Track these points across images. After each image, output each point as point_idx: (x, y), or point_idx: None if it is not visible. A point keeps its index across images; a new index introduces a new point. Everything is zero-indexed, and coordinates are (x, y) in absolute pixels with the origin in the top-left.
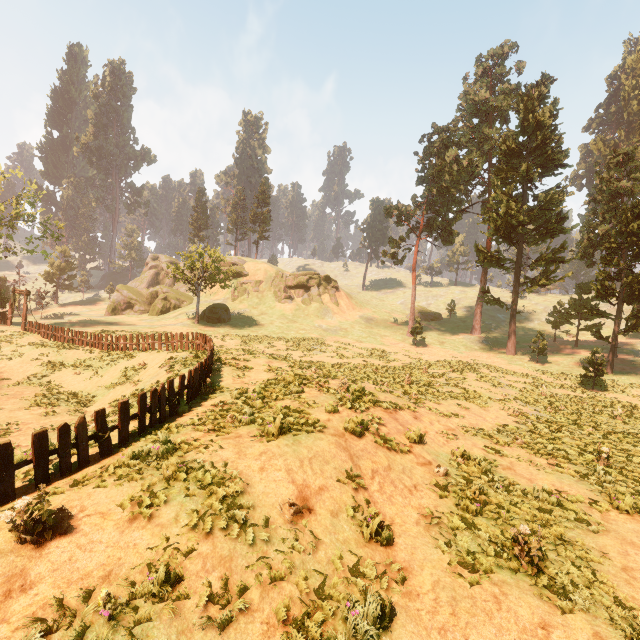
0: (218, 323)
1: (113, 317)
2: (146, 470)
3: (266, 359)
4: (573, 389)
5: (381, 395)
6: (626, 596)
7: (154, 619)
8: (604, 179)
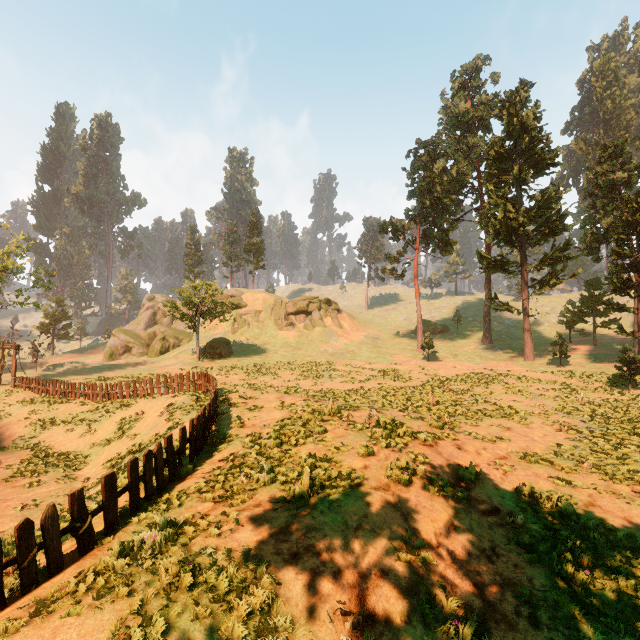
0: (220, 358)
1: (111, 363)
2: (137, 576)
3: (276, 394)
4: (609, 392)
5: (413, 424)
6: None
7: None
8: (598, 173)
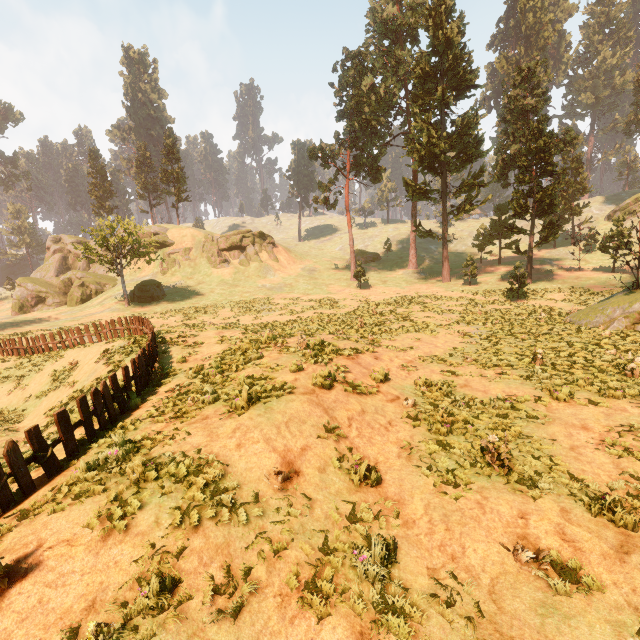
0: (152, 301)
1: (23, 316)
2: (108, 479)
3: (215, 330)
4: (502, 303)
5: (340, 343)
6: (578, 471)
7: (159, 633)
8: (511, 98)
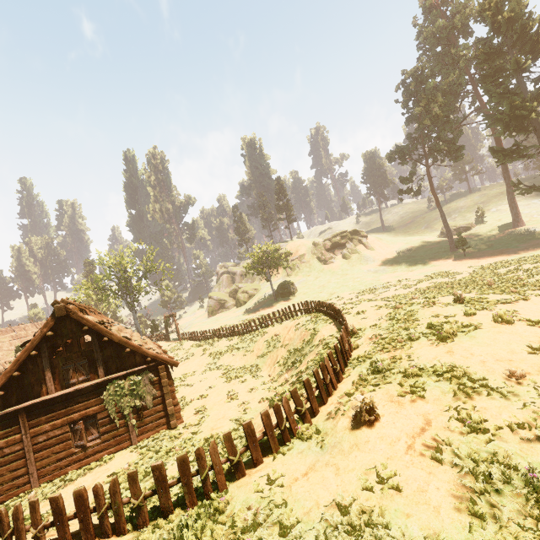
0: (290, 295)
1: (214, 317)
2: (386, 378)
3: (366, 302)
4: None
5: (488, 297)
6: None
7: (494, 440)
8: None
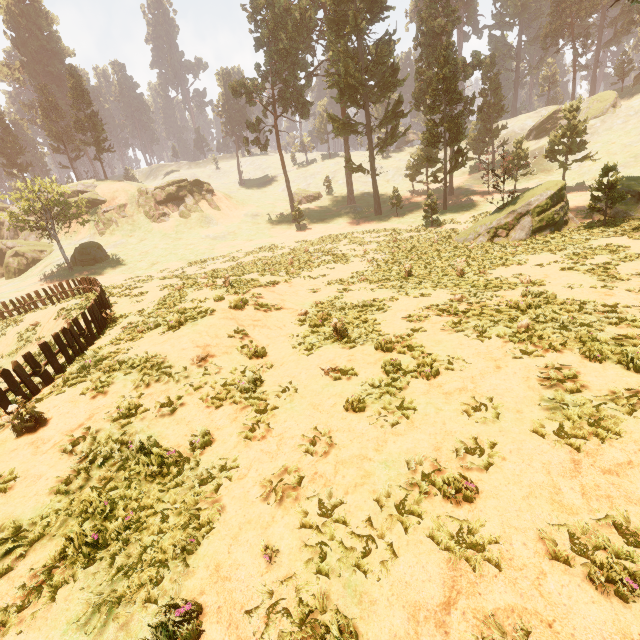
0: (96, 264)
1: None
2: (89, 375)
3: (158, 281)
4: (418, 230)
5: (263, 279)
6: (384, 332)
7: (132, 422)
8: (424, 19)
